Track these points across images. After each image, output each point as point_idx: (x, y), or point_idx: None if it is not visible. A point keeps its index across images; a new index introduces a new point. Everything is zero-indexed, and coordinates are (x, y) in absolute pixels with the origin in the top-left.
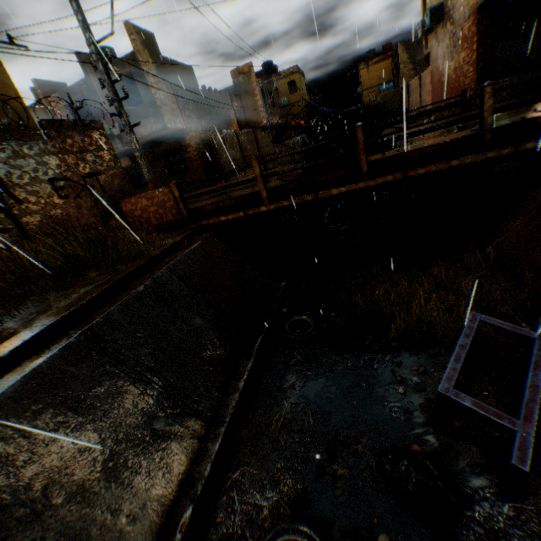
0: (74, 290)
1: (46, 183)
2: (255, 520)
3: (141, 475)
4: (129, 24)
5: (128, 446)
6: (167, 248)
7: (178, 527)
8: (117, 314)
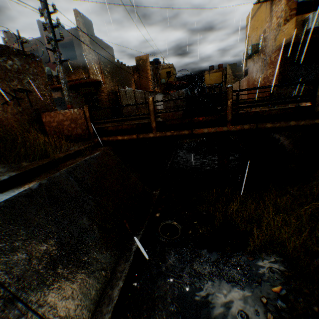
0: None
1: None
2: None
3: None
4: (77, 11)
5: None
6: (71, 153)
7: None
8: None
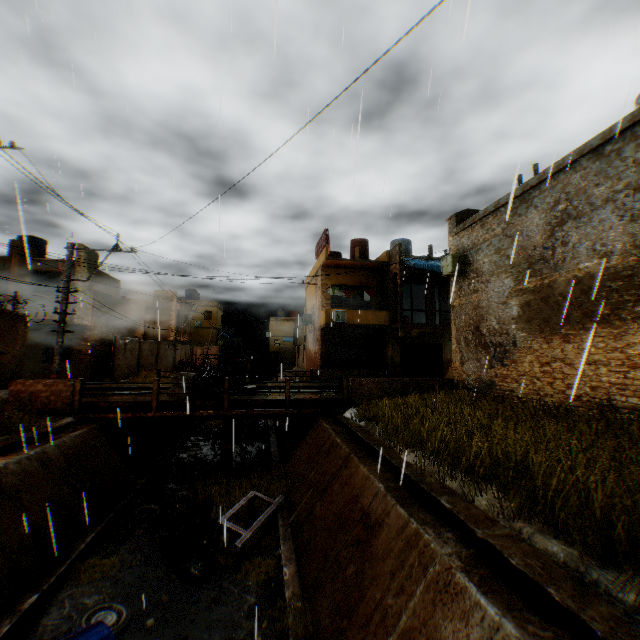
0: None
1: None
2: (82, 607)
3: (7, 570)
4: (84, 245)
5: (3, 550)
6: (55, 429)
7: (28, 602)
8: (14, 464)
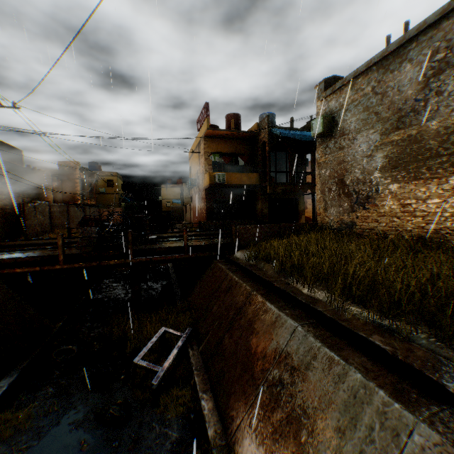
0: None
1: None
2: None
3: None
4: None
5: None
6: None
7: None
8: None
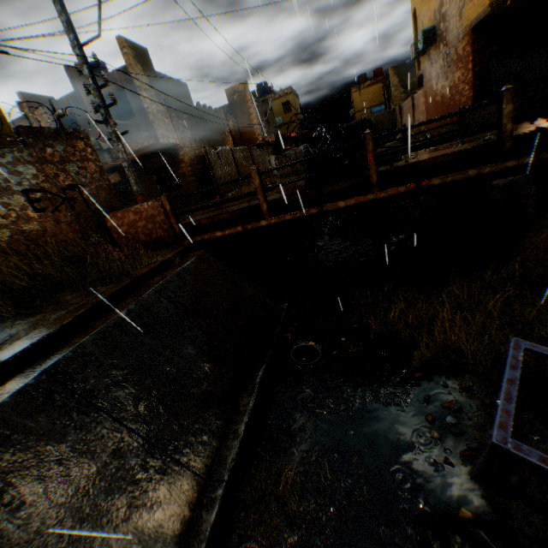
0: (43, 316)
1: (20, 195)
2: None
3: None
4: (122, 38)
5: (96, 526)
6: (156, 266)
7: None
8: (91, 345)
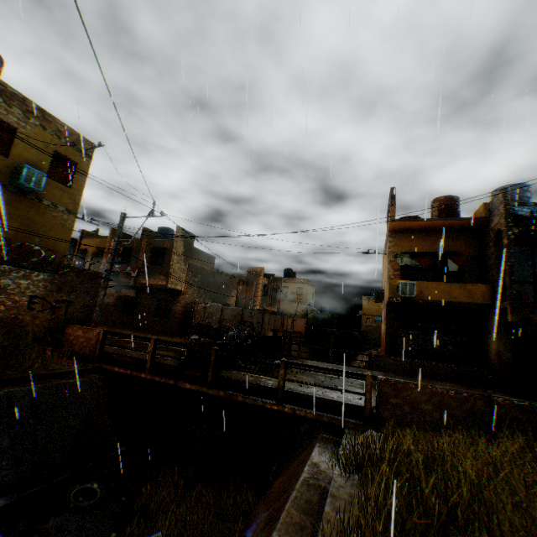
0: None
1: (28, 297)
2: None
3: None
4: (180, 227)
5: None
6: (56, 373)
7: None
8: None
